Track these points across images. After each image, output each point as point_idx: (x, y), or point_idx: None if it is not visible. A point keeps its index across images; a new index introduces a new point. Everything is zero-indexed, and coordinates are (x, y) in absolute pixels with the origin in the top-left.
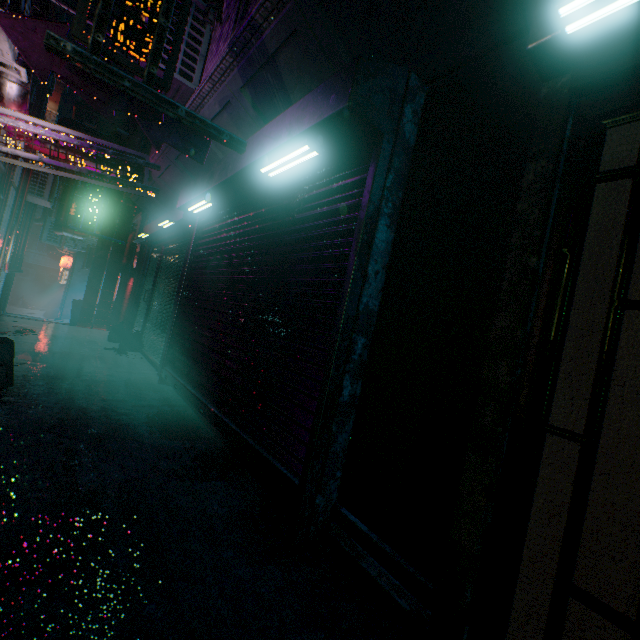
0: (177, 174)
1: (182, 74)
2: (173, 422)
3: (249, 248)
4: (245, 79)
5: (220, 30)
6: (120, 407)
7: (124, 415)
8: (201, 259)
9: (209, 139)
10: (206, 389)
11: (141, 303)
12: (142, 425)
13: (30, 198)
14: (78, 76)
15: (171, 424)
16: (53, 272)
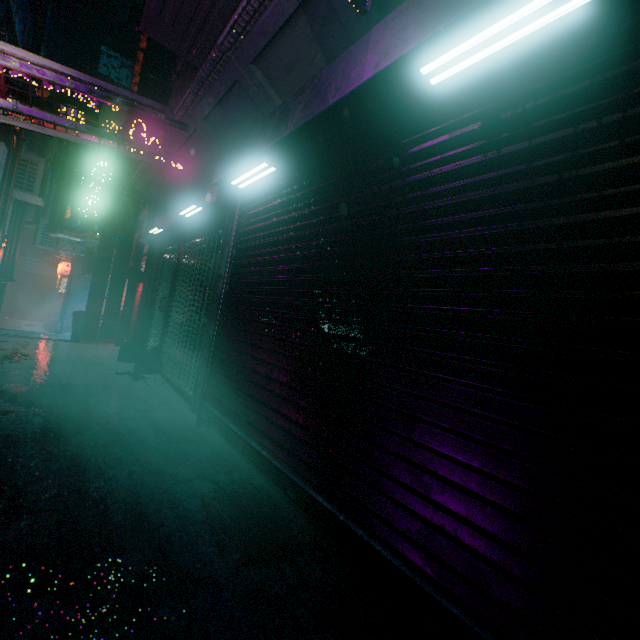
0: (203, 144)
1: None
2: (244, 512)
3: (361, 226)
4: None
5: None
6: (157, 488)
7: (167, 508)
8: (251, 252)
9: None
10: (295, 457)
11: (155, 313)
12: (201, 531)
13: (18, 194)
14: None
15: (243, 518)
16: (51, 280)
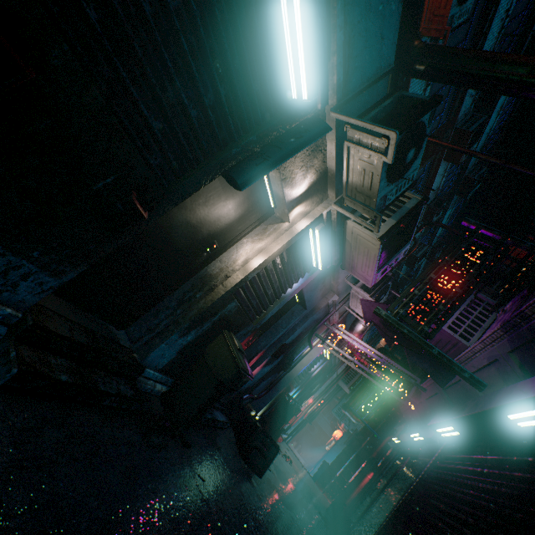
0: (441, 401)
1: (462, 336)
2: None
3: (480, 488)
4: (512, 346)
5: (501, 315)
6: None
7: None
8: (431, 479)
9: (454, 373)
10: None
11: (367, 497)
12: None
13: (340, 382)
14: (382, 324)
15: None
16: (326, 437)
